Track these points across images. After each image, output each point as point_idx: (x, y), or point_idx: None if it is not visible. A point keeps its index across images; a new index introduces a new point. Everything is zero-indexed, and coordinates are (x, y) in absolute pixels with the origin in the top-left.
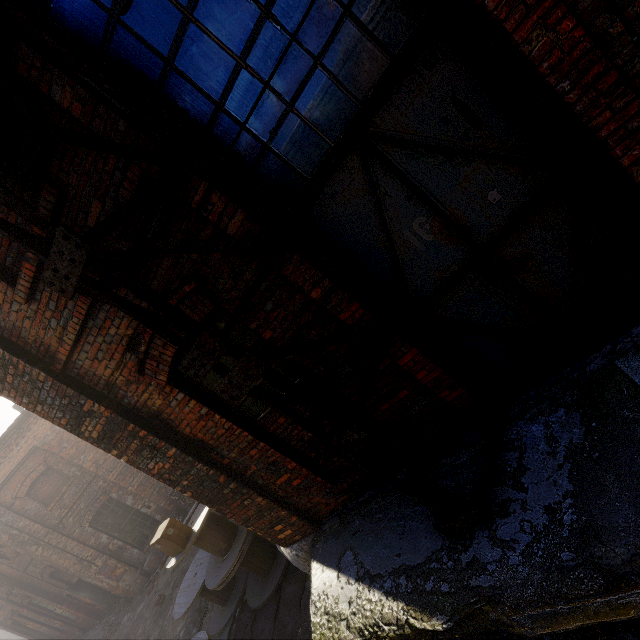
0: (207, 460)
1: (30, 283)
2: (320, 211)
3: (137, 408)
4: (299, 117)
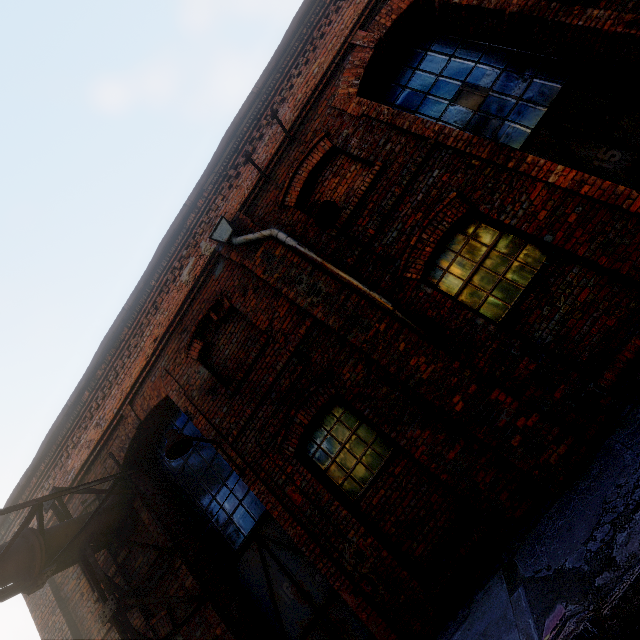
0: None
1: None
2: (241, 568)
3: None
4: (233, 522)
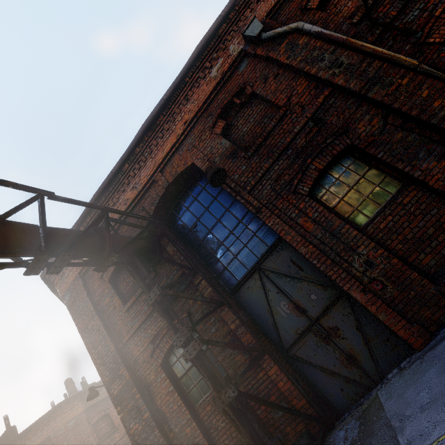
0: (162, 429)
1: (131, 304)
2: (243, 293)
3: (141, 379)
4: (238, 260)
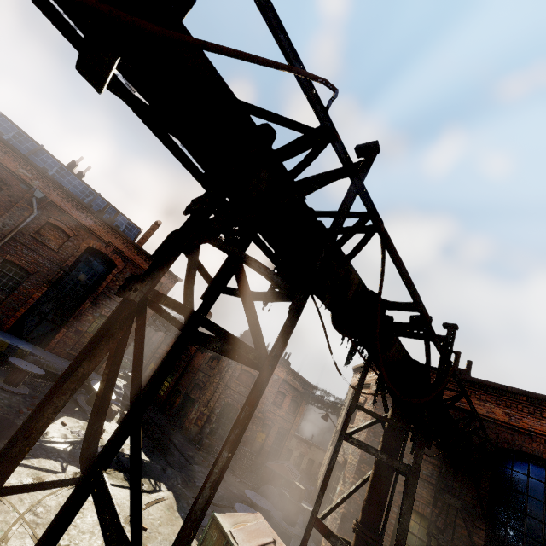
0: None
1: None
2: None
3: None
4: None
